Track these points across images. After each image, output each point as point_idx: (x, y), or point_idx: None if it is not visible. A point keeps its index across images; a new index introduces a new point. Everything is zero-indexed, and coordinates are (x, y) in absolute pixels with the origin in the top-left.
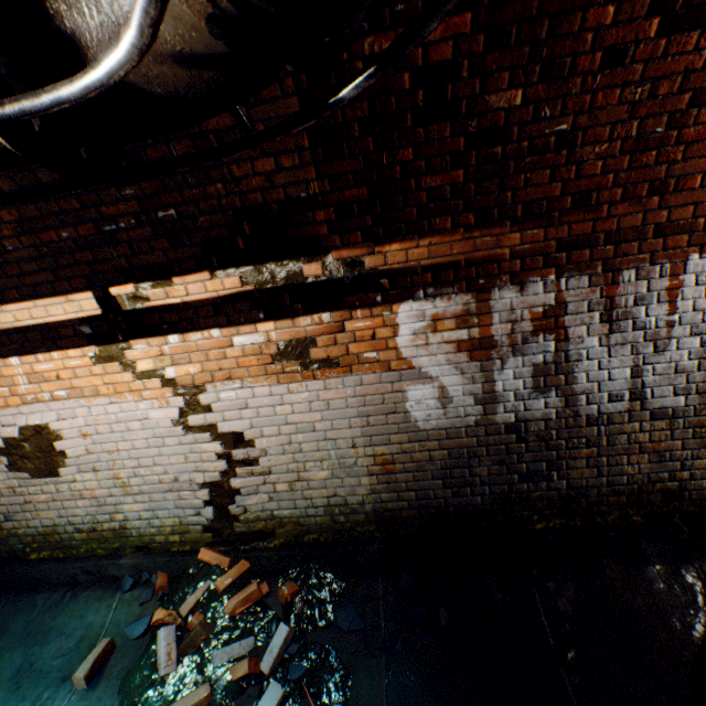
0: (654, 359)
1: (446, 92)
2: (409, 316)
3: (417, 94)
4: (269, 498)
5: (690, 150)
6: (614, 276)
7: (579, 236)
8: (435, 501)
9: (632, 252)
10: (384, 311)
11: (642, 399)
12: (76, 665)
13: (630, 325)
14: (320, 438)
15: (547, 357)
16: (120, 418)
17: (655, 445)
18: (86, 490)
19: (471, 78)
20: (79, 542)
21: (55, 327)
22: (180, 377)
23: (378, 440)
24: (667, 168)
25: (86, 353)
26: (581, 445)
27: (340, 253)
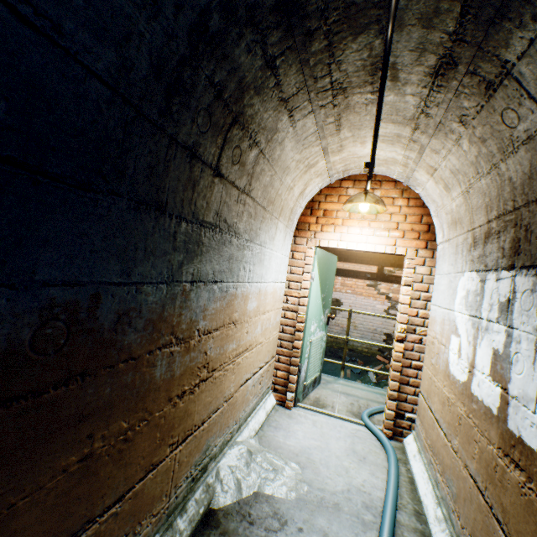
0: None
1: None
2: None
3: None
4: None
5: None
6: None
7: None
8: None
9: None
10: None
11: None
12: (338, 373)
13: None
14: None
15: None
16: (365, 304)
17: None
18: (340, 324)
19: None
20: (328, 341)
21: (359, 272)
22: (393, 297)
23: None
24: None
25: (365, 282)
26: None
27: None
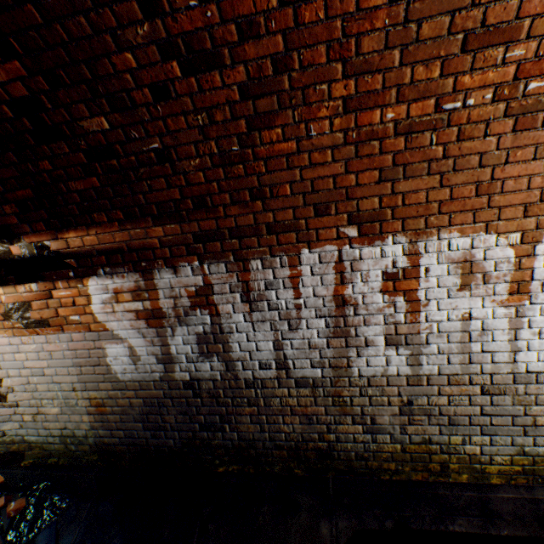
0: (291, 335)
1: (45, 119)
2: (97, 288)
3: (24, 120)
4: (20, 425)
5: (270, 164)
6: (246, 264)
7: (209, 231)
8: (139, 440)
9: (254, 245)
10: (78, 284)
11: (287, 369)
12: None
13: (266, 306)
14: (50, 381)
15: (207, 328)
16: None
17: (304, 408)
18: None
19: (58, 109)
20: None
21: None
22: None
23: (91, 386)
24: (259, 178)
25: None
26: (245, 403)
27: (31, 238)
